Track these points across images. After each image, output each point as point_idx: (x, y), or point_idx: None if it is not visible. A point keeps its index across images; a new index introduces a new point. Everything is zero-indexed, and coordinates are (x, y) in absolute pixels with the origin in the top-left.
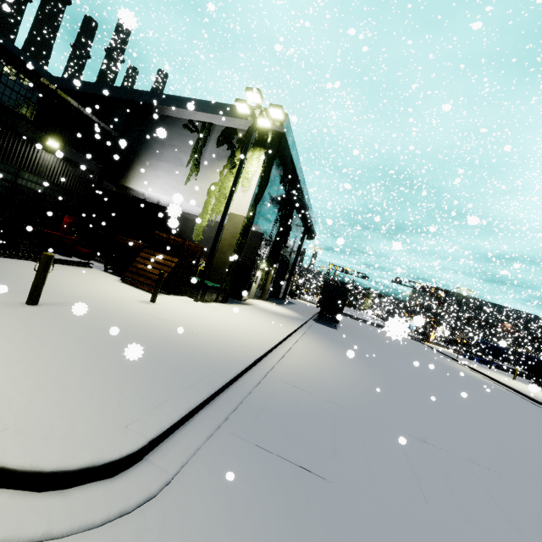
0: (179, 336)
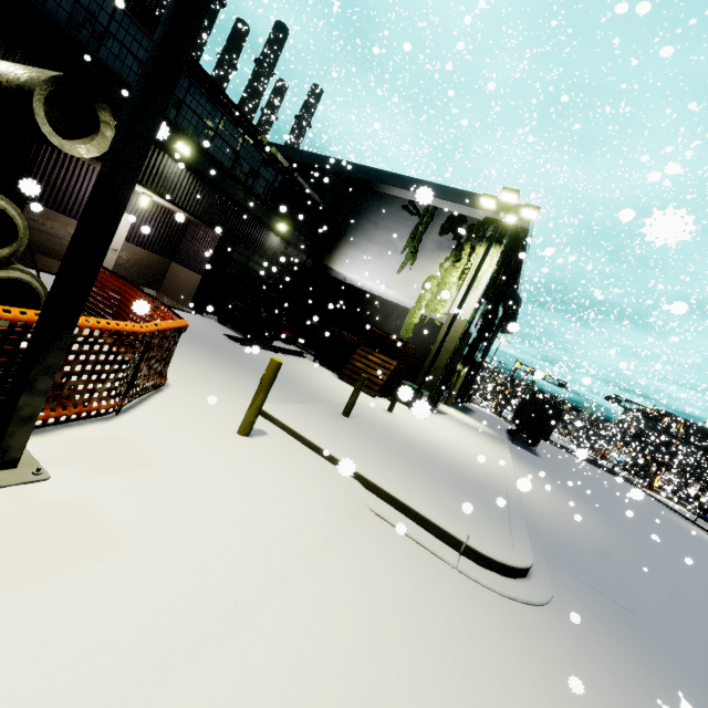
0: (449, 459)
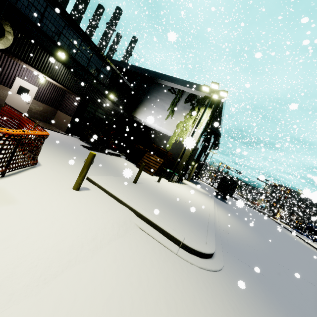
0: (183, 204)
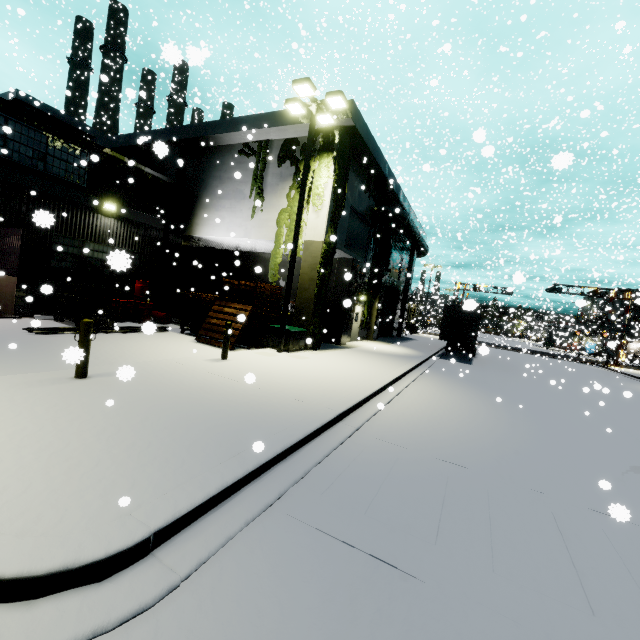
0: (243, 395)
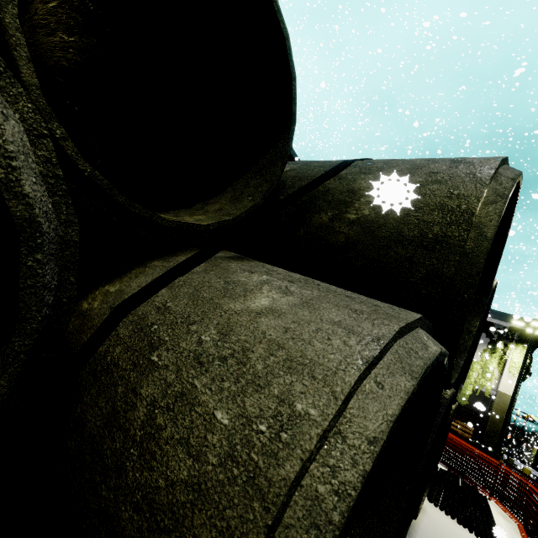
0: None
